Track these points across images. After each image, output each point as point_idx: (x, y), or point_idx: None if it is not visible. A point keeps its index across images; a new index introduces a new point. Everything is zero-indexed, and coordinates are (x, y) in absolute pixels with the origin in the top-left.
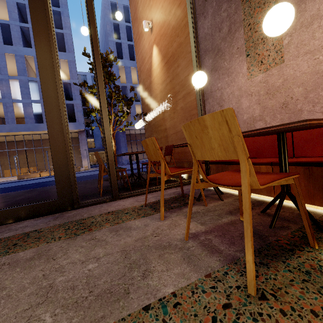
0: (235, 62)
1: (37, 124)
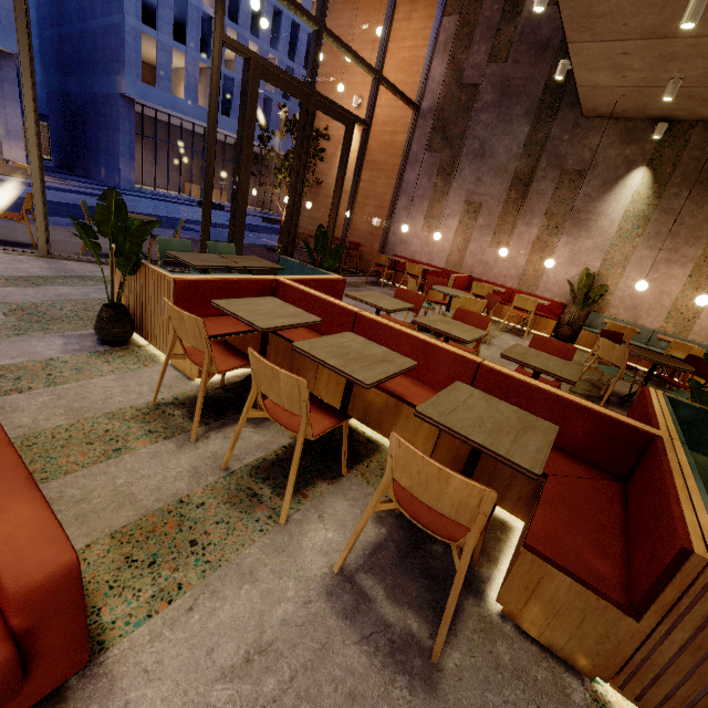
0: (419, 216)
1: None
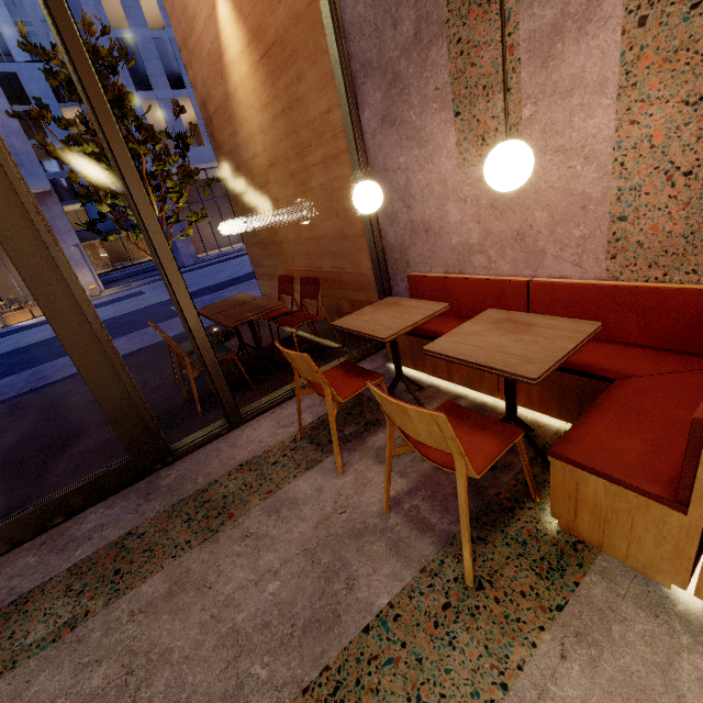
0: (432, 119)
1: None
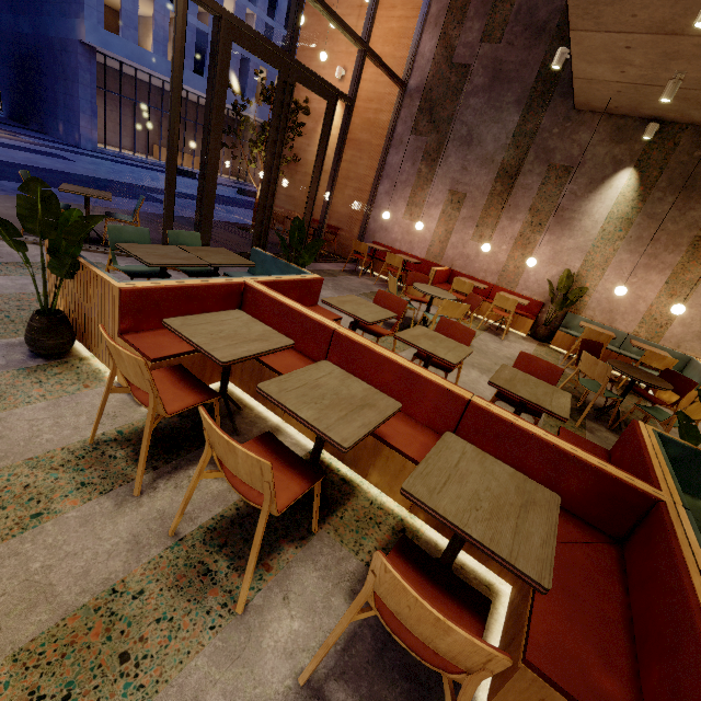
0: (401, 202)
1: None
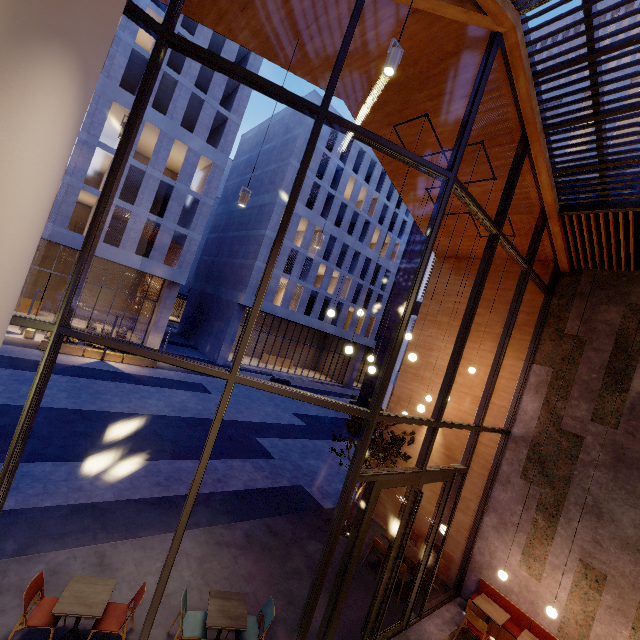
0: (514, 546)
1: (106, 246)
